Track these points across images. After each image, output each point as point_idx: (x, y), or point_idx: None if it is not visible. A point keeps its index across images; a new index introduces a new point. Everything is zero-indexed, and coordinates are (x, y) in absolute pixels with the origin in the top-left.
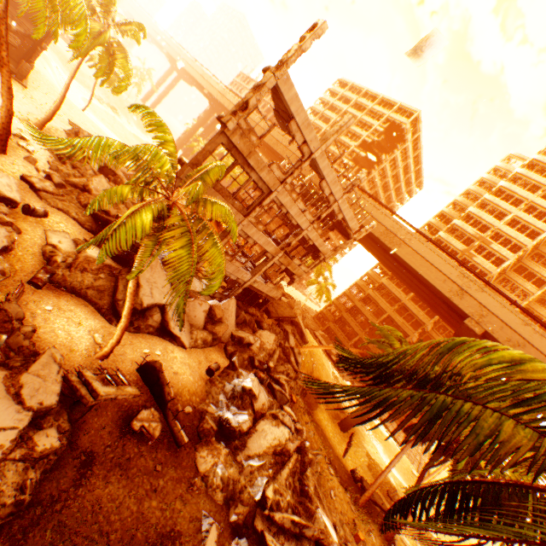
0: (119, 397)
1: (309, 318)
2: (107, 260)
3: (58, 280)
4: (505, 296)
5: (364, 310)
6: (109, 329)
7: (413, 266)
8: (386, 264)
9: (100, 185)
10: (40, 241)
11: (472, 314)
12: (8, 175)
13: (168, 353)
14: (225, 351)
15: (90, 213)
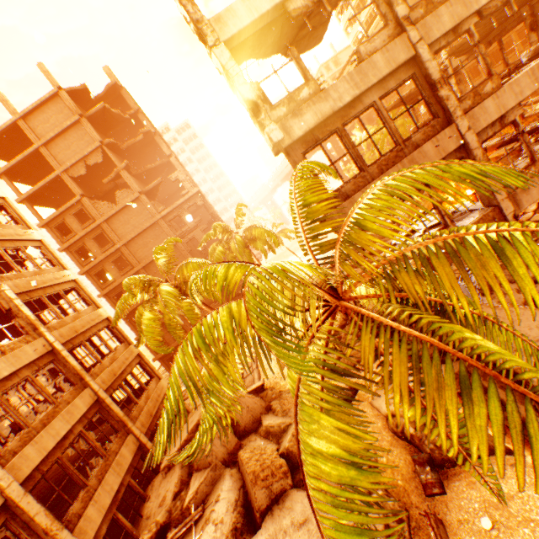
0: None
1: None
2: None
3: (440, 457)
4: None
5: None
6: None
7: None
8: None
9: None
10: (379, 422)
11: None
12: None
13: None
14: None
15: None
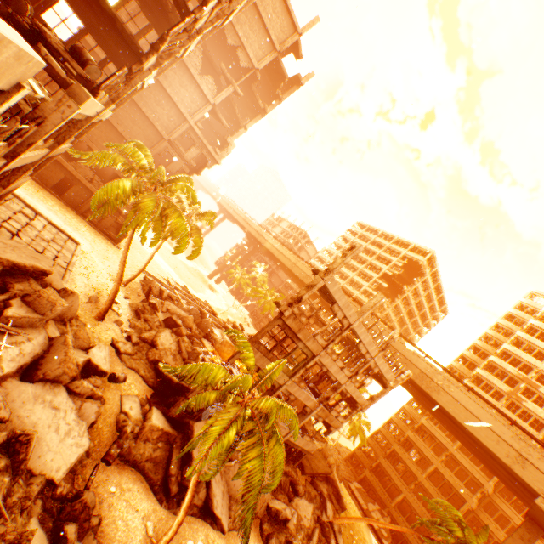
0: None
1: (340, 461)
2: (166, 426)
3: (124, 452)
4: None
5: (405, 458)
6: (159, 513)
7: (457, 418)
8: (424, 403)
9: (165, 339)
10: (116, 409)
11: (542, 491)
12: (103, 341)
13: (209, 543)
14: (261, 530)
15: (154, 367)
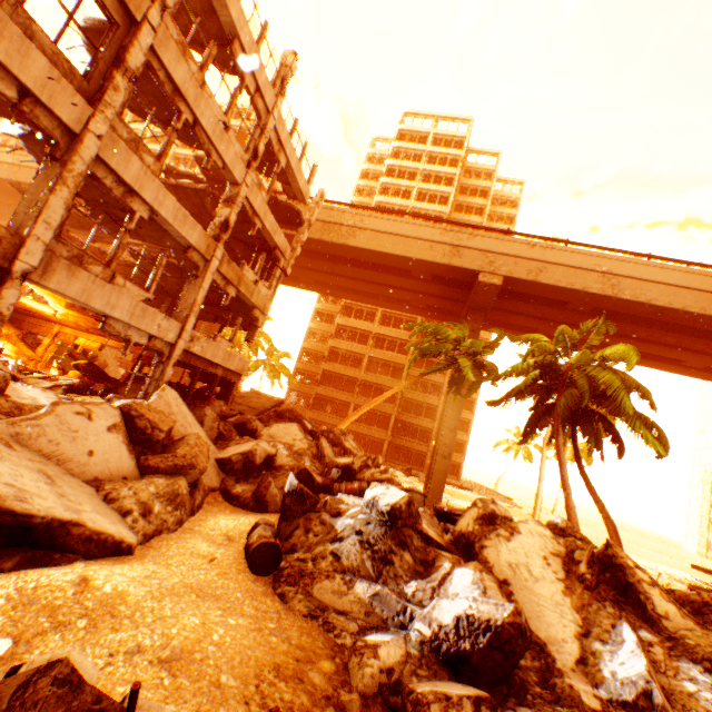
0: None
1: None
2: None
3: None
4: (496, 230)
5: (339, 369)
6: None
7: (386, 251)
8: (336, 289)
9: None
10: None
11: (481, 267)
12: None
13: (59, 613)
14: (235, 501)
15: None
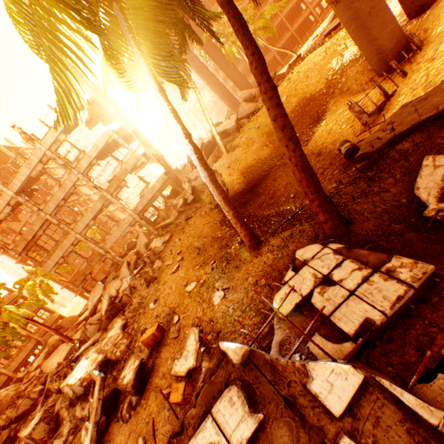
0: (60, 368)
1: None
2: None
3: None
4: None
5: None
6: None
7: None
8: None
9: None
10: None
11: None
12: None
13: None
14: None
15: None
